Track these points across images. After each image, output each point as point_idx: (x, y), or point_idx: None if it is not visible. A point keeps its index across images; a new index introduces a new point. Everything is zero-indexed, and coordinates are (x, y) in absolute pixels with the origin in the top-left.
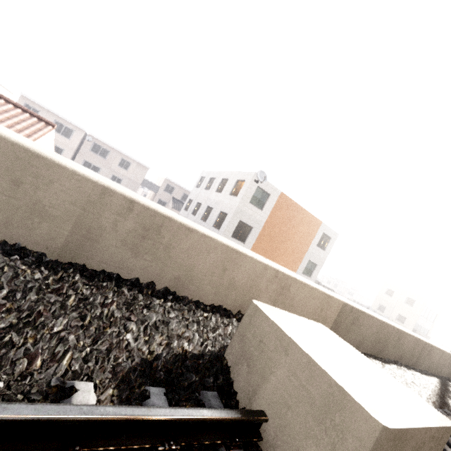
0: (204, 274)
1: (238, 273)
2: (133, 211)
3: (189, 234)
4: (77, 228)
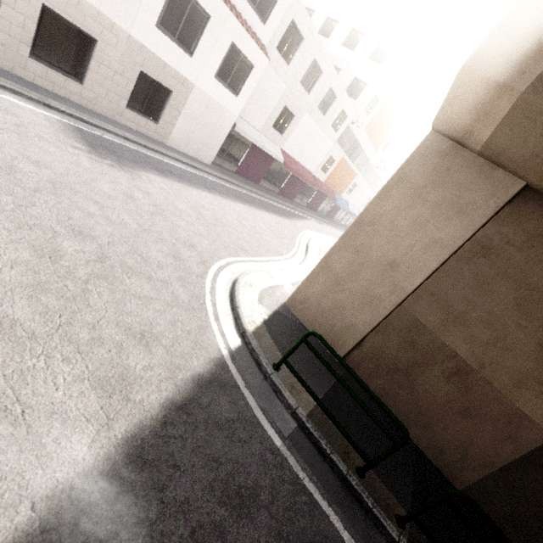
0: None
1: None
2: None
3: None
4: None
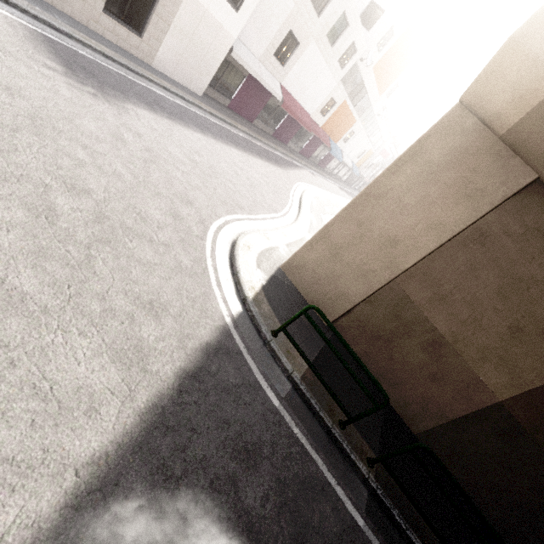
0: None
1: None
2: None
3: None
4: None
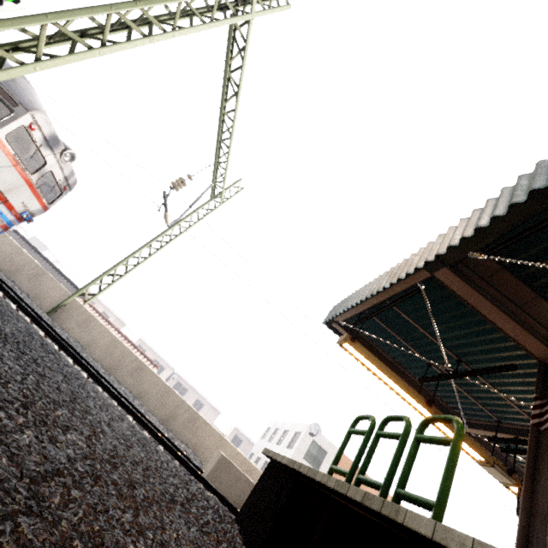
0: (207, 446)
1: (224, 452)
2: (189, 410)
3: (206, 425)
4: (171, 413)
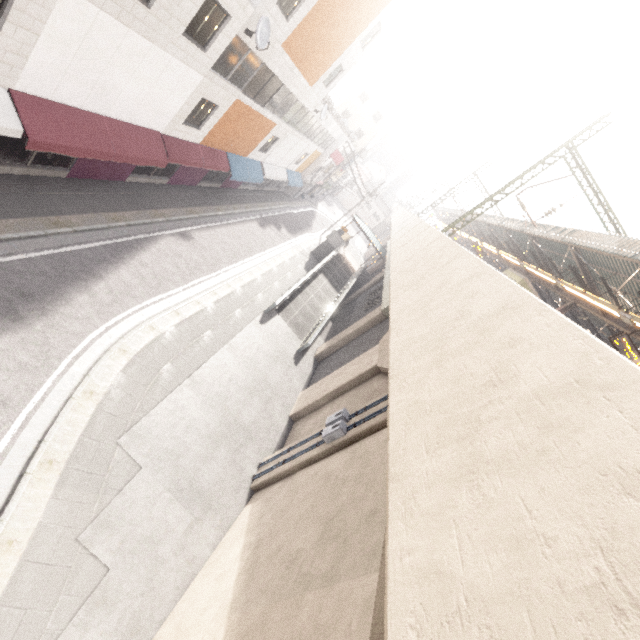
0: None
1: None
2: None
3: None
4: None
